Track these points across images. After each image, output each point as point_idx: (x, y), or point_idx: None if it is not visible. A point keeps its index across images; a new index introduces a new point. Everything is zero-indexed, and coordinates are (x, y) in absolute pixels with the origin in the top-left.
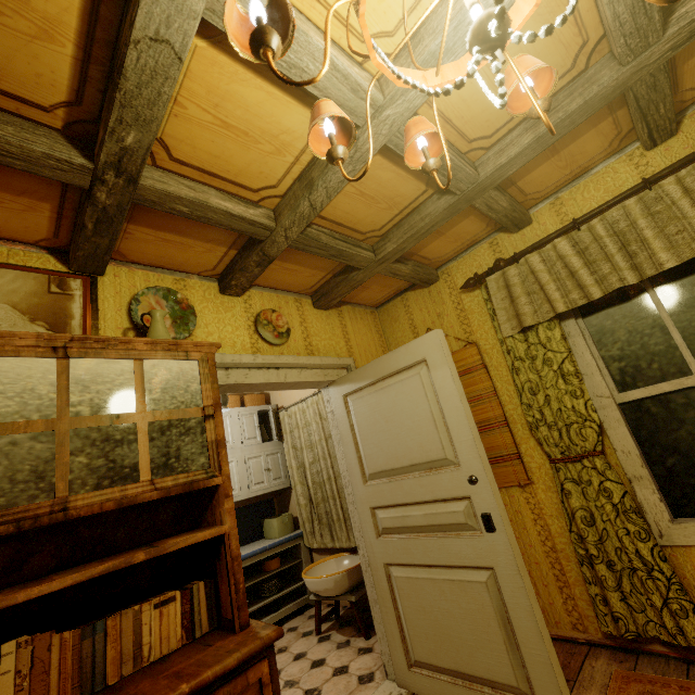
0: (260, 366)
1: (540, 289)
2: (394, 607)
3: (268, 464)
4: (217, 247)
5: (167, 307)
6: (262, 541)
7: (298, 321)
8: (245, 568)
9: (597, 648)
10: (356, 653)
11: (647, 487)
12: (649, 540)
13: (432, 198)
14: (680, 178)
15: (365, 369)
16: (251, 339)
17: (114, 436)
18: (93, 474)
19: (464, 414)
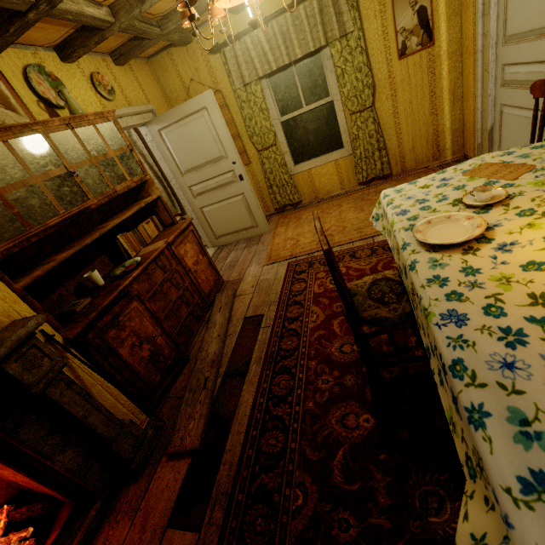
0: None
1: (251, 61)
2: (207, 223)
3: None
4: (64, 28)
5: (45, 81)
6: None
7: (112, 79)
8: None
9: (273, 215)
10: None
11: (288, 155)
12: (288, 174)
13: None
14: (305, 7)
15: (170, 113)
16: (97, 98)
17: (110, 163)
18: (114, 179)
19: (228, 134)
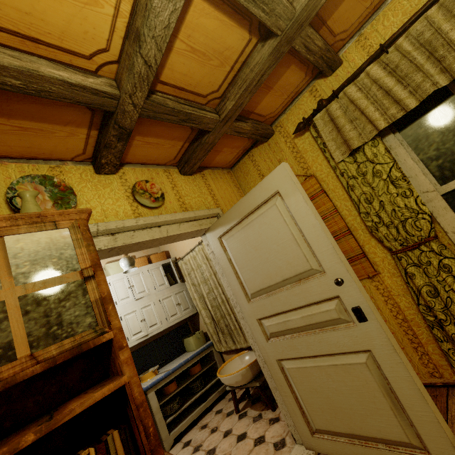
0: (143, 227)
1: (361, 114)
2: (291, 391)
3: (178, 300)
4: (77, 129)
5: (46, 192)
6: (185, 354)
7: (169, 187)
8: (177, 375)
9: (454, 388)
10: (268, 423)
11: None
12: None
13: (257, 47)
14: None
15: (230, 213)
16: (131, 207)
17: None
18: None
19: (320, 228)
